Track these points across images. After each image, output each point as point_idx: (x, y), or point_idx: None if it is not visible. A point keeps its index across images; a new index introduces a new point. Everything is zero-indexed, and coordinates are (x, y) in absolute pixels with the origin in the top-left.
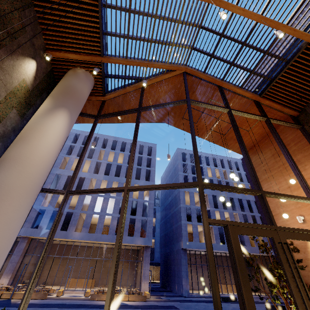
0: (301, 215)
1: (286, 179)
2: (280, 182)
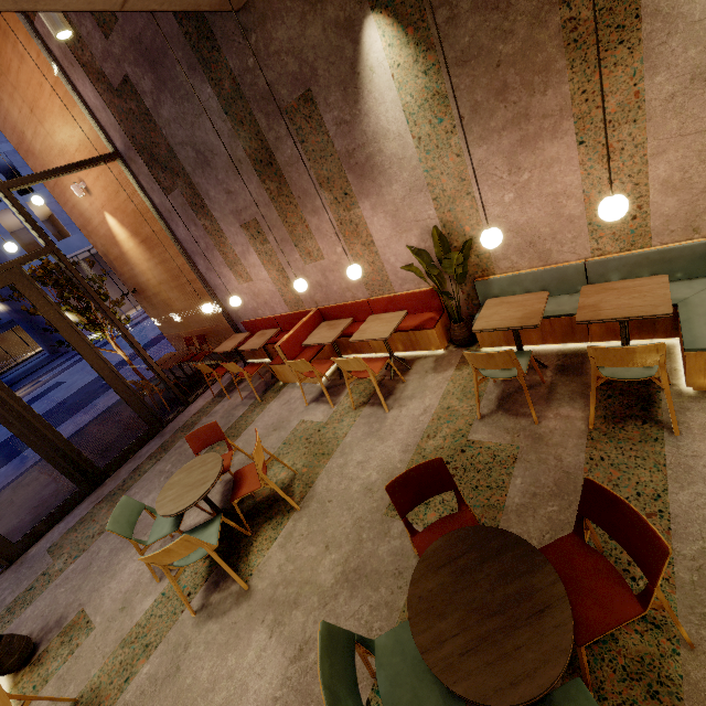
0: (80, 179)
1: (15, 88)
2: (13, 97)
